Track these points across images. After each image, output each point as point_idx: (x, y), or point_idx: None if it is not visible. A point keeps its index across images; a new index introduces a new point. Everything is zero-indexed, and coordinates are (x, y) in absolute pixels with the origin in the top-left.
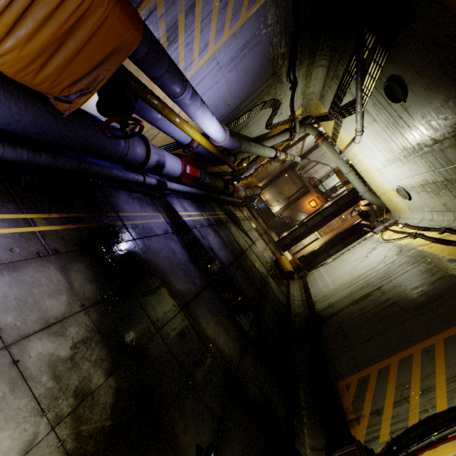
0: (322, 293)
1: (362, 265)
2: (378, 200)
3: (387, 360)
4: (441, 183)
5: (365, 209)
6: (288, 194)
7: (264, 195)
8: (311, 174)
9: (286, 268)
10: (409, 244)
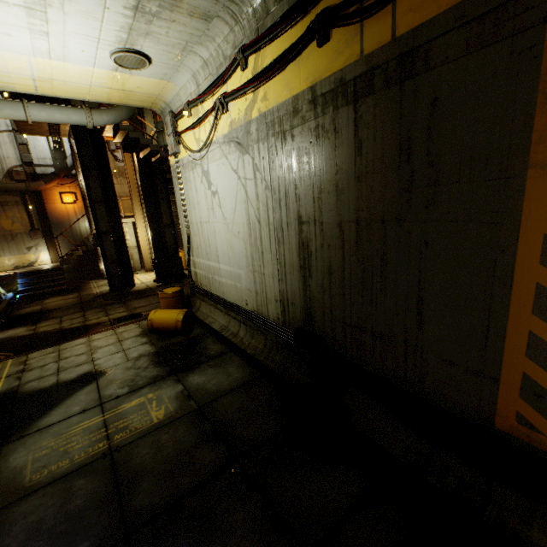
0: (247, 292)
1: (229, 210)
2: (119, 109)
3: (513, 327)
4: None
5: (123, 138)
6: (23, 226)
7: (0, 266)
8: (1, 170)
9: (175, 323)
10: (234, 124)
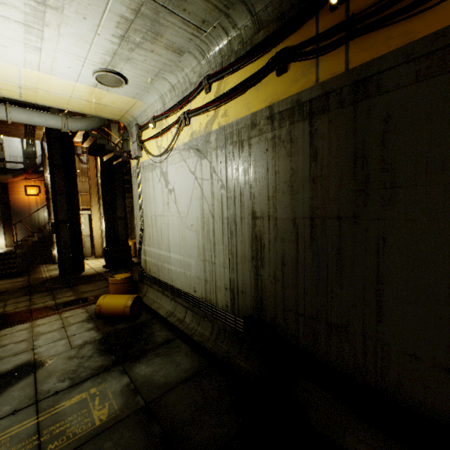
0: (196, 279)
1: (184, 205)
2: (92, 119)
3: None
4: (147, 2)
5: (91, 143)
6: None
7: None
8: None
9: (124, 308)
10: (195, 135)
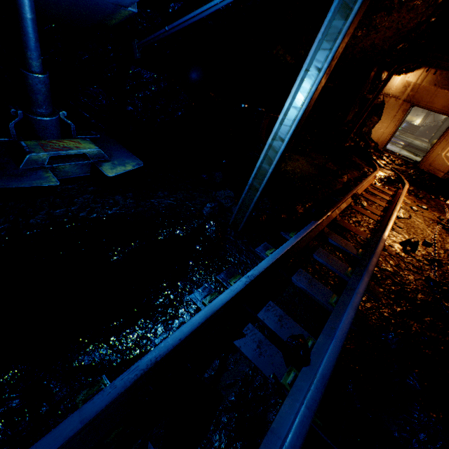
0: None
1: None
2: None
3: None
4: None
5: None
6: None
7: None
8: None
9: None
10: None
